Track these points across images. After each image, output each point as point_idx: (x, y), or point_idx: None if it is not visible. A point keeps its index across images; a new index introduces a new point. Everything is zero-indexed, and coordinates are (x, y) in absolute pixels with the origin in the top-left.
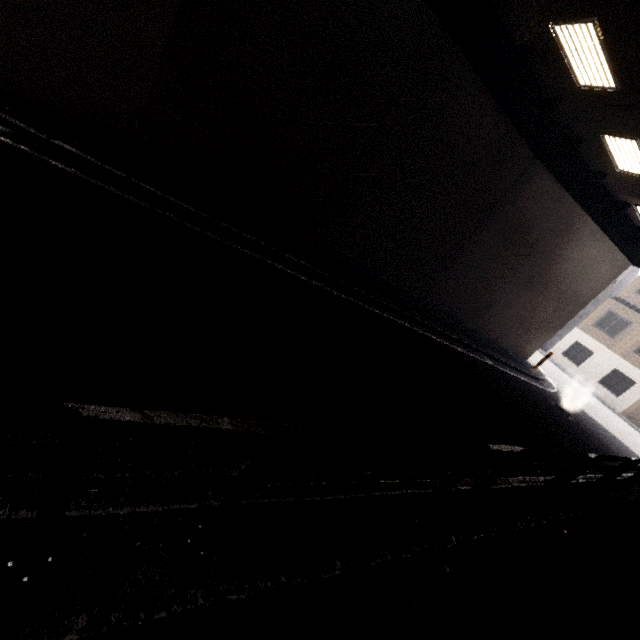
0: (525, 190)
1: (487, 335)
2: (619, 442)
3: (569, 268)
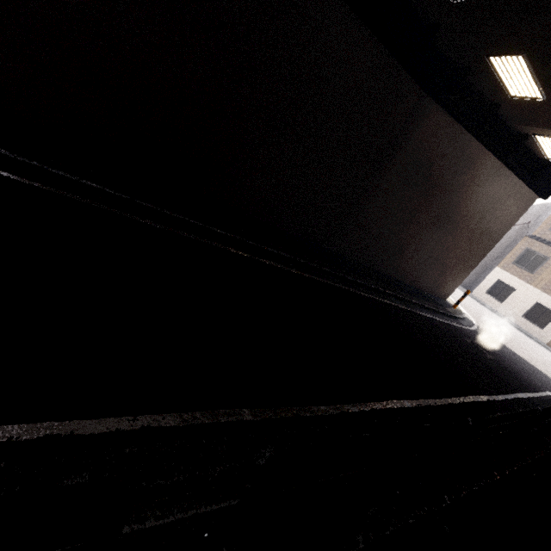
0: (419, 128)
1: (402, 278)
2: (543, 375)
3: (476, 205)
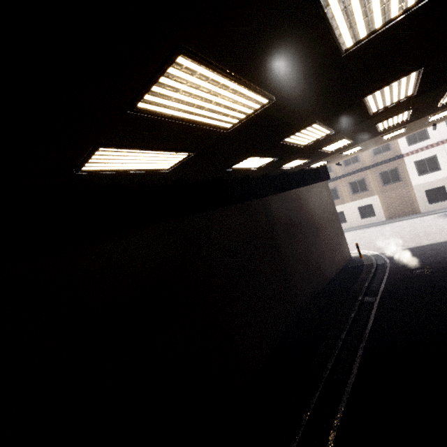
0: (272, 212)
1: (332, 274)
2: (434, 245)
3: (317, 210)
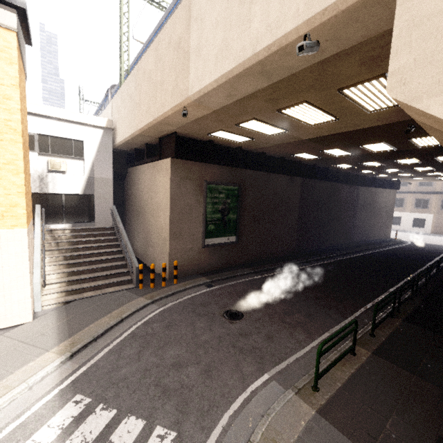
0: (359, 194)
1: (374, 238)
2: (442, 246)
3: (382, 203)
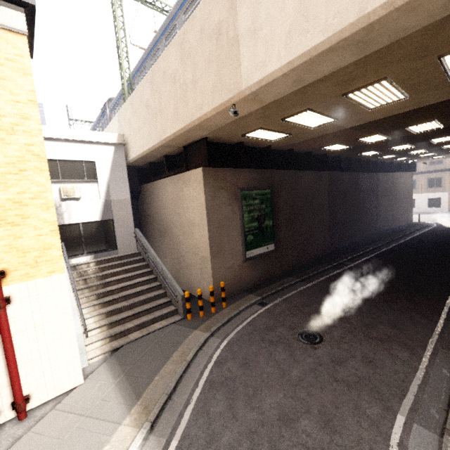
0: (379, 181)
1: (398, 225)
2: None
3: (401, 187)
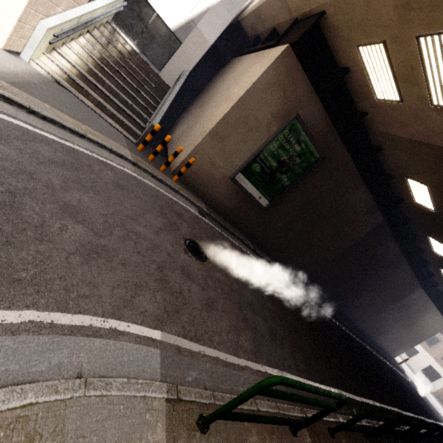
0: (412, 294)
1: (380, 344)
2: (440, 415)
3: (423, 323)
